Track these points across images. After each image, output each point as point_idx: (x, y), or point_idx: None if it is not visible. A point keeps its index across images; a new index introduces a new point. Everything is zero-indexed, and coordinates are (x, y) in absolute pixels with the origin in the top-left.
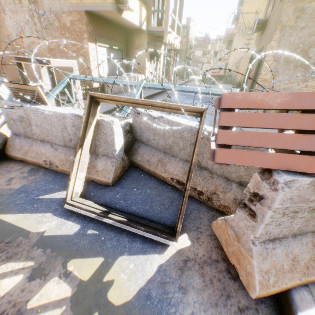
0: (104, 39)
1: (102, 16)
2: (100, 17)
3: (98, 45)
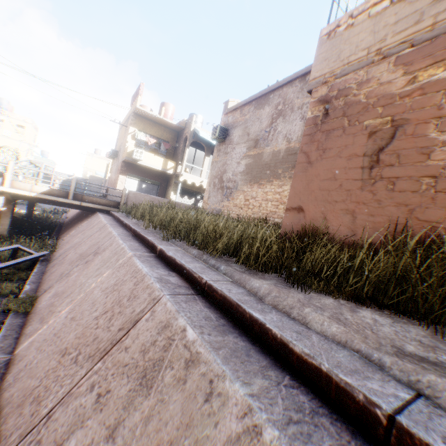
0: (138, 176)
1: (134, 164)
2: (137, 165)
3: (130, 177)
